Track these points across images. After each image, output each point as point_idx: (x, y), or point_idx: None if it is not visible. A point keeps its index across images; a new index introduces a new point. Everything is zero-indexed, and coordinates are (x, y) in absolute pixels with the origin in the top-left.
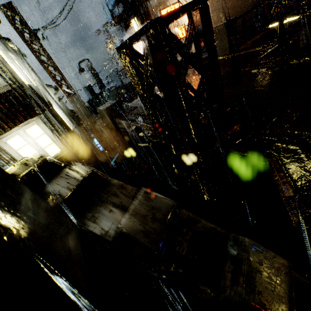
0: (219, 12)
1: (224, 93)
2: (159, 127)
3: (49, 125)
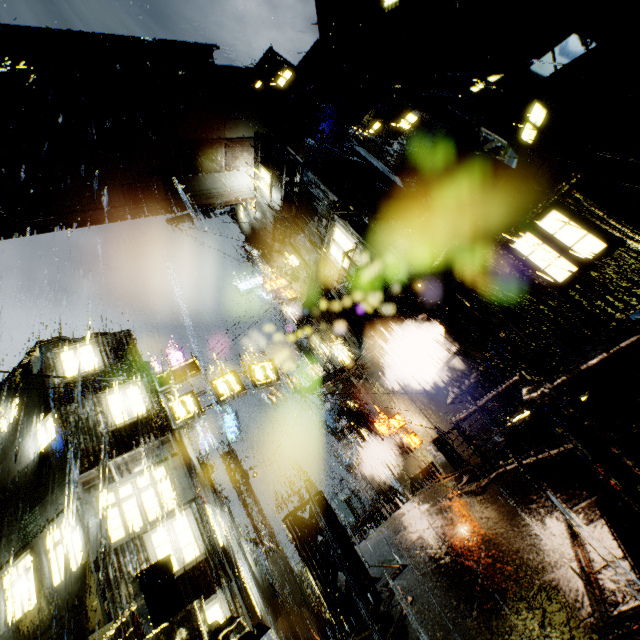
0: (444, 416)
1: (408, 537)
2: (316, 586)
3: (232, 603)
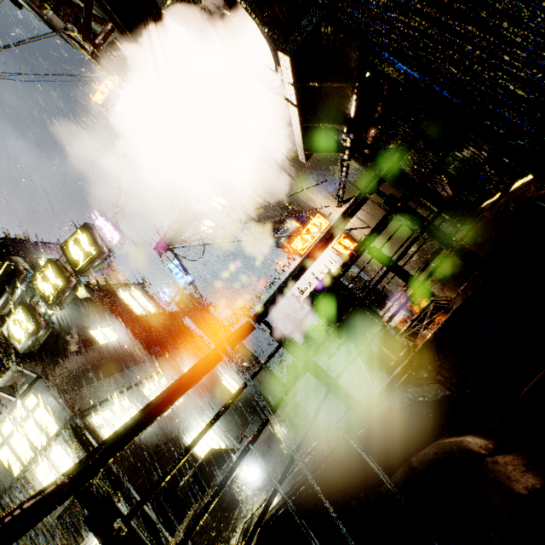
0: (367, 209)
1: None
2: None
3: None
